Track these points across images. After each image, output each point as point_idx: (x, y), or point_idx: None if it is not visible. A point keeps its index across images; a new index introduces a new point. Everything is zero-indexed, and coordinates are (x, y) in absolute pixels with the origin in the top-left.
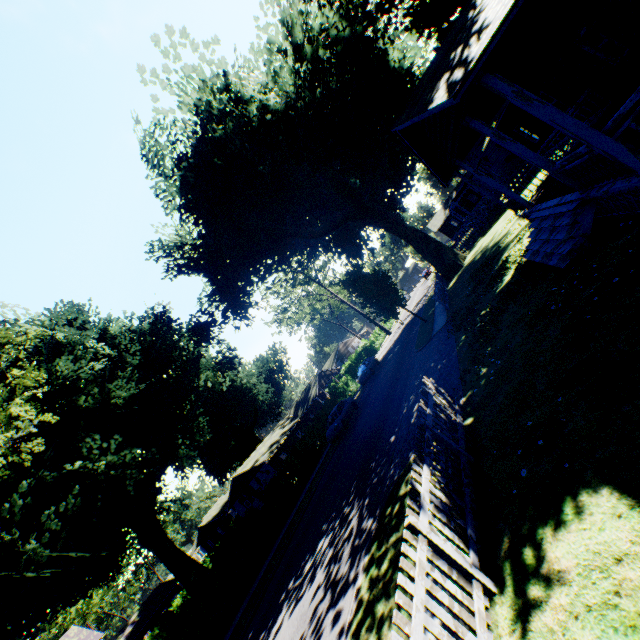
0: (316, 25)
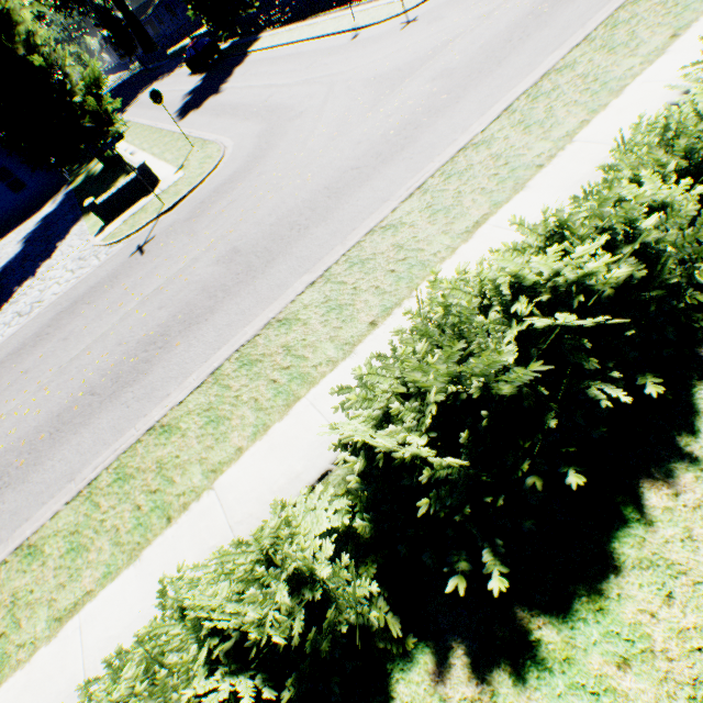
0: None
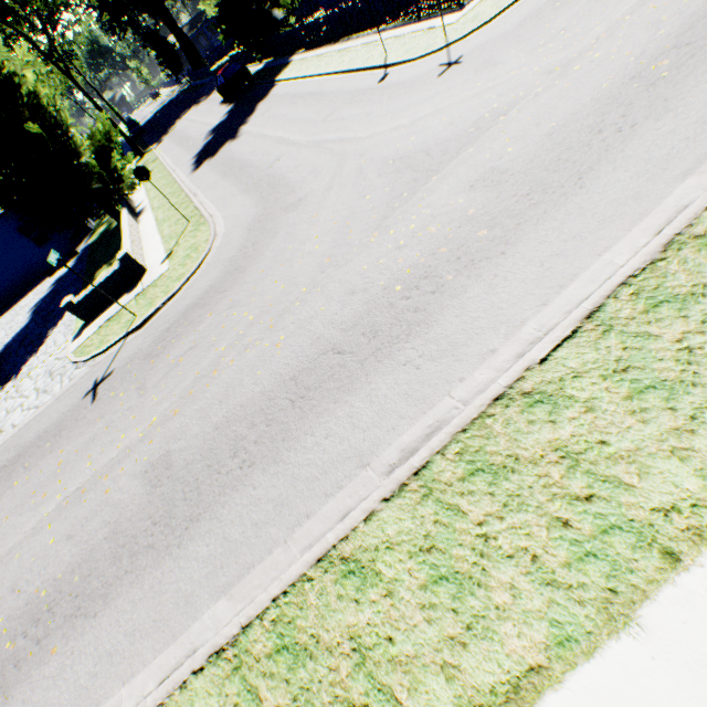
0: None
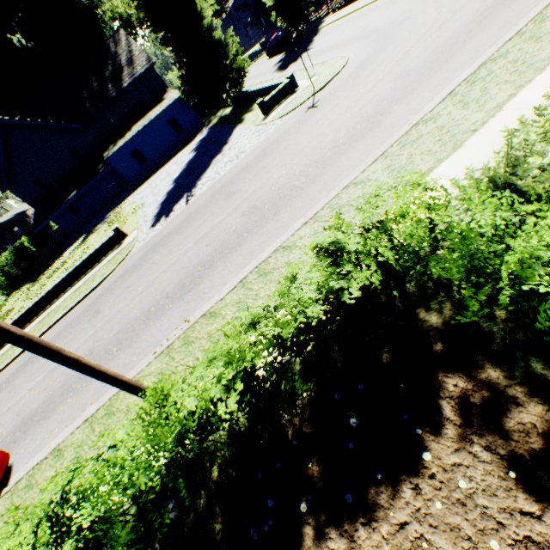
0: None
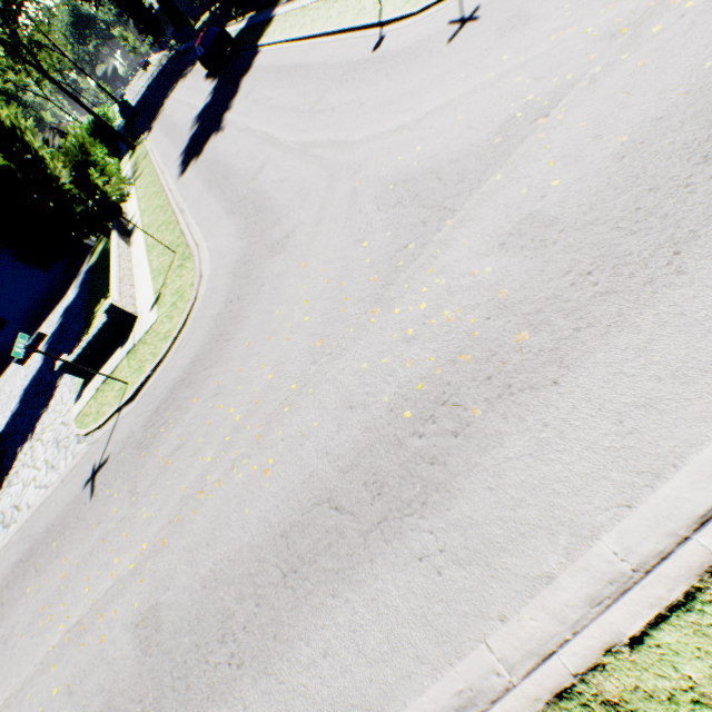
0: None
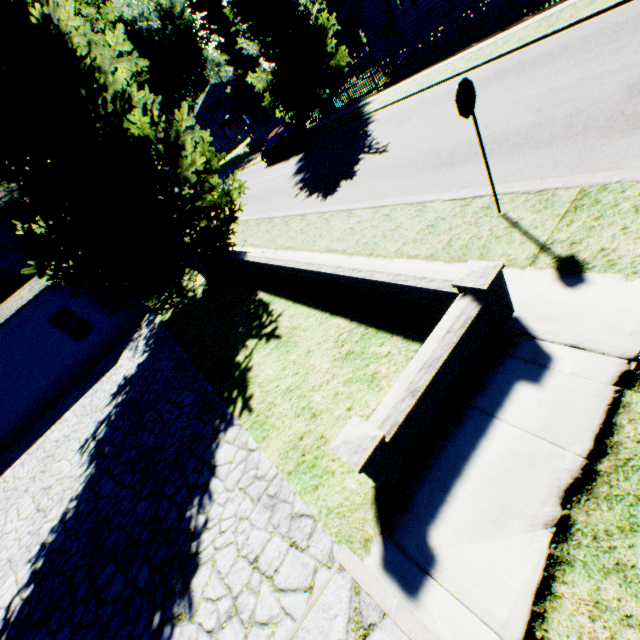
0: (187, 17)
